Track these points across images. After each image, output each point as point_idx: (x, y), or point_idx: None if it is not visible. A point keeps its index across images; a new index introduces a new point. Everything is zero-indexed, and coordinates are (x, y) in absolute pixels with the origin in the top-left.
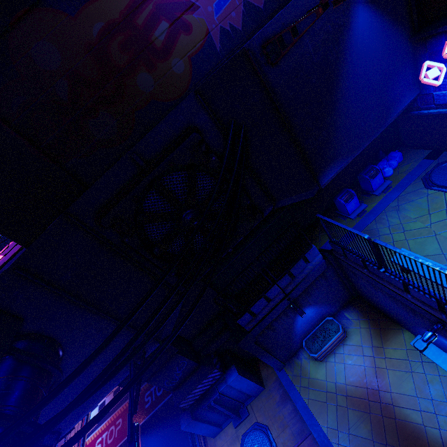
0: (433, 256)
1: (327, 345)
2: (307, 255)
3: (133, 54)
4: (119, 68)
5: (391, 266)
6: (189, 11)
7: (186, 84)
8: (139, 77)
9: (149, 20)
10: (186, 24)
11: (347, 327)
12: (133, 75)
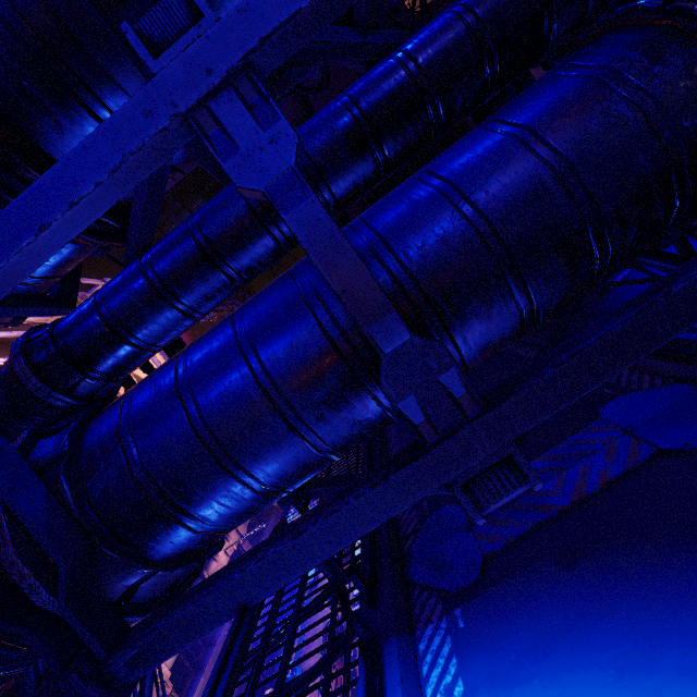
0: None
1: None
2: None
3: None
4: None
5: None
6: None
7: None
8: None
9: None
10: None
11: None
12: None
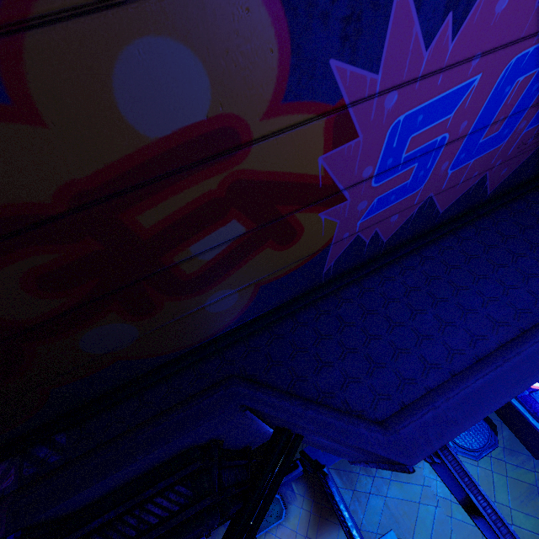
0: (412, 537)
1: (263, 532)
2: (288, 476)
3: (86, 291)
4: (11, 325)
5: (370, 527)
6: (317, 204)
7: (224, 324)
8: (91, 333)
9: (186, 215)
10: (293, 228)
11: (289, 503)
12: (68, 331)
